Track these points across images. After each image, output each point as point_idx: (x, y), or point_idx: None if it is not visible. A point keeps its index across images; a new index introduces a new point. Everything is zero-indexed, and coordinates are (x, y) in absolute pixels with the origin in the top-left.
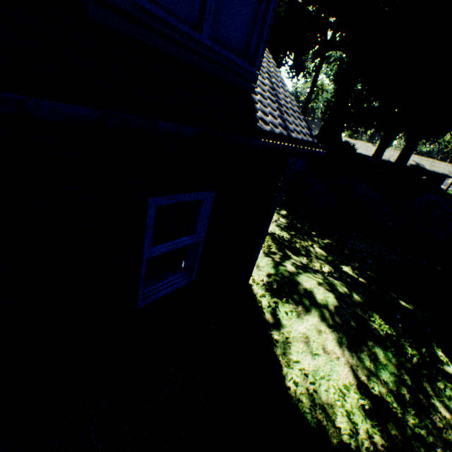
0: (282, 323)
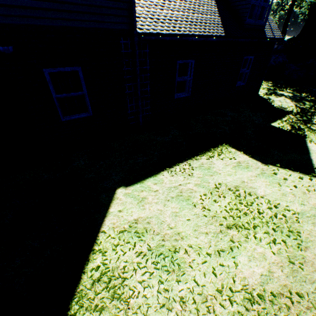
0: (271, 99)
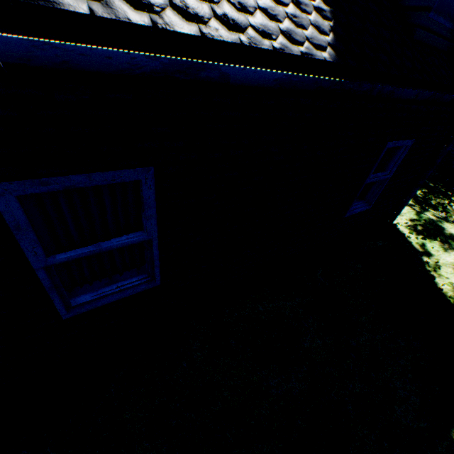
0: (430, 253)
